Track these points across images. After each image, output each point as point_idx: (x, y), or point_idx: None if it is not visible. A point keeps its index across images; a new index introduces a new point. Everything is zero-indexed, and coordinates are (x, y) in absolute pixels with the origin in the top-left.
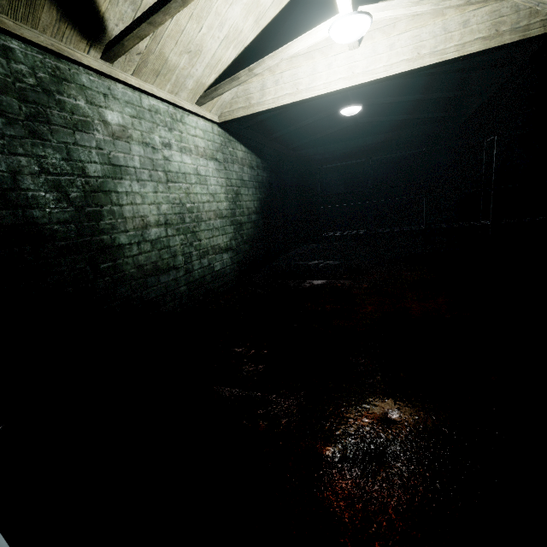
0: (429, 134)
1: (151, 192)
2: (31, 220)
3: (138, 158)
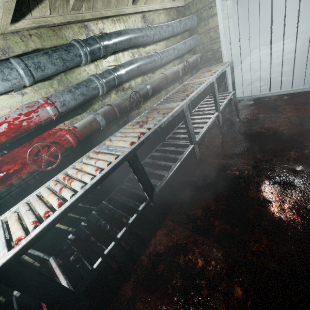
0: None
1: None
2: None
3: None
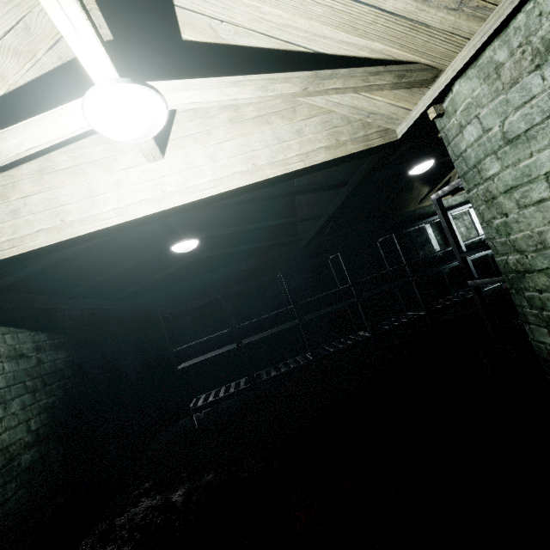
0: (278, 259)
1: None
2: None
3: None
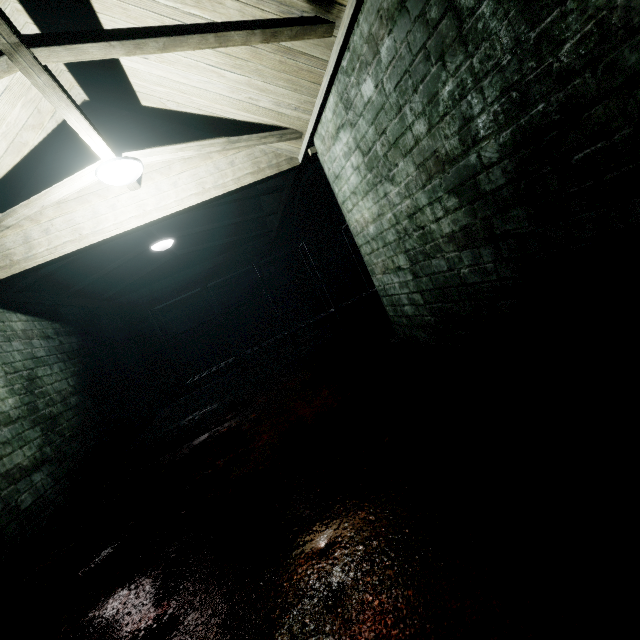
0: (252, 251)
1: None
2: None
3: None
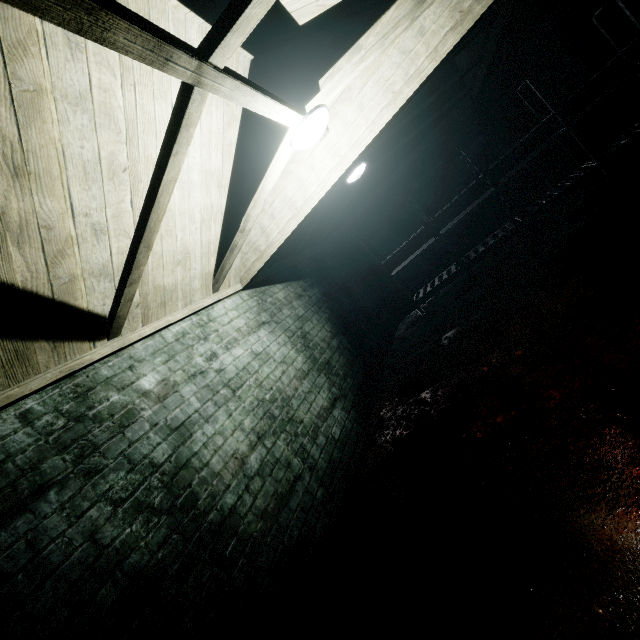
0: (449, 129)
1: (226, 420)
2: (132, 572)
3: (194, 397)
